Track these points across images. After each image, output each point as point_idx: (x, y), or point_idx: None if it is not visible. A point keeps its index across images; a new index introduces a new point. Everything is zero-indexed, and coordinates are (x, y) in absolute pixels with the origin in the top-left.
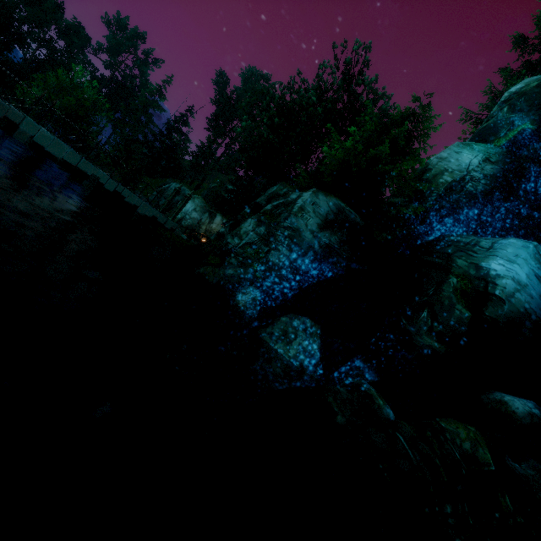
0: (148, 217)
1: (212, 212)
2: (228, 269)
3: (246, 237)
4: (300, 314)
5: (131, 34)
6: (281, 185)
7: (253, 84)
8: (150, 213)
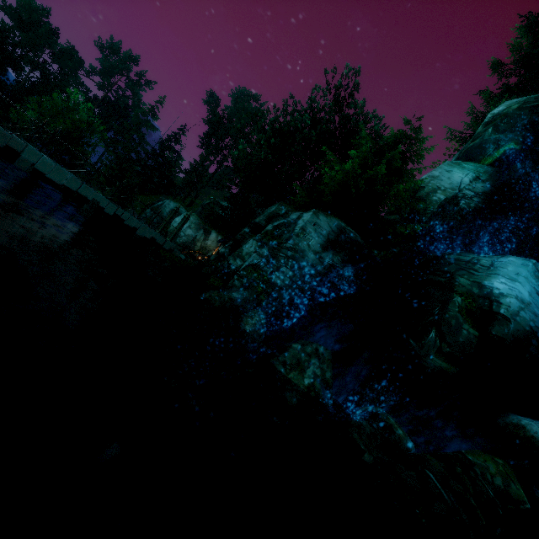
0: (147, 239)
1: (207, 229)
2: (233, 292)
3: (249, 259)
4: (307, 337)
5: (124, 57)
6: (280, 205)
7: (244, 104)
8: (148, 234)
